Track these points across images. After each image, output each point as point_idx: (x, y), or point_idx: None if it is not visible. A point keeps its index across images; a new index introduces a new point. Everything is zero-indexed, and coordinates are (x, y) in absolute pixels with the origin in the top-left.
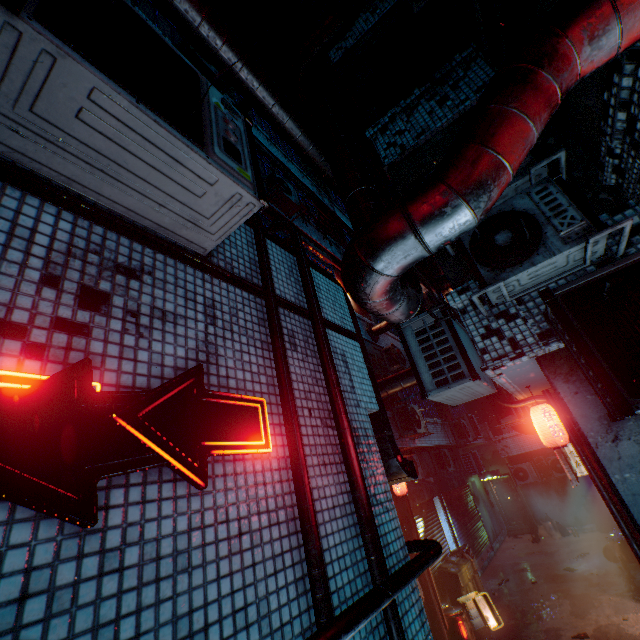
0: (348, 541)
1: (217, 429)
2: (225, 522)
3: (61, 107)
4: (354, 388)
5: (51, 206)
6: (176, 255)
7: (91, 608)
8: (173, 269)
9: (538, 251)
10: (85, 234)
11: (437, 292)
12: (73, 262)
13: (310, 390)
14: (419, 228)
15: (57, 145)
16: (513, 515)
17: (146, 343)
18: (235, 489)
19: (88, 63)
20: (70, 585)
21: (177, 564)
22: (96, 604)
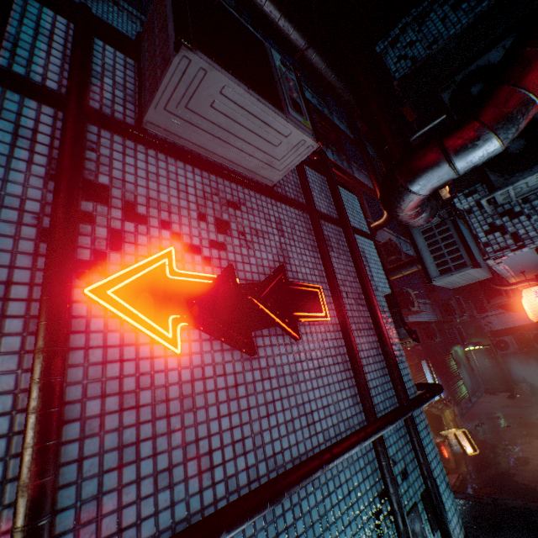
0: (378, 378)
1: (298, 305)
2: (311, 360)
3: (203, 102)
4: (373, 277)
5: (188, 166)
6: (254, 188)
7: (262, 394)
8: (254, 199)
9: None
10: (208, 182)
11: (438, 192)
12: (208, 203)
13: (345, 279)
14: (453, 158)
15: (196, 126)
16: (491, 378)
17: (252, 252)
18: (312, 342)
19: (222, 69)
20: (251, 382)
21: (293, 379)
22: (263, 393)
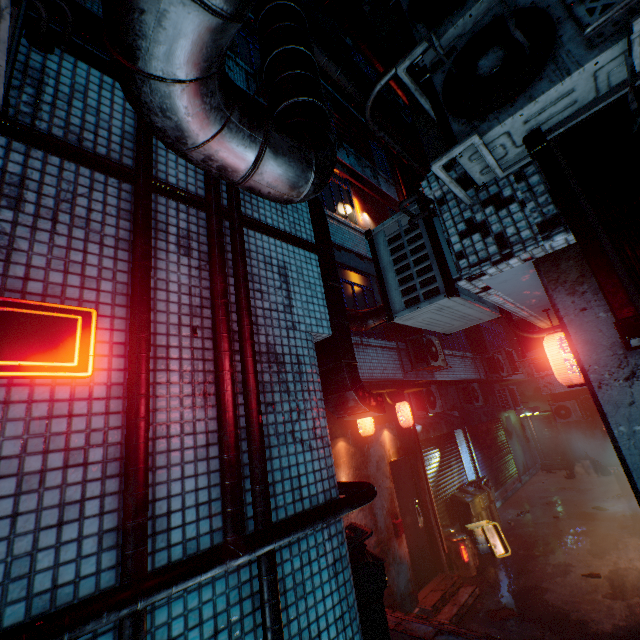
0: None
1: None
2: None
3: None
4: (292, 307)
5: None
6: None
7: None
8: None
9: (543, 73)
10: None
11: None
12: None
13: (203, 305)
14: None
15: None
16: (550, 451)
17: None
18: (1, 421)
19: None
20: None
21: None
22: None
